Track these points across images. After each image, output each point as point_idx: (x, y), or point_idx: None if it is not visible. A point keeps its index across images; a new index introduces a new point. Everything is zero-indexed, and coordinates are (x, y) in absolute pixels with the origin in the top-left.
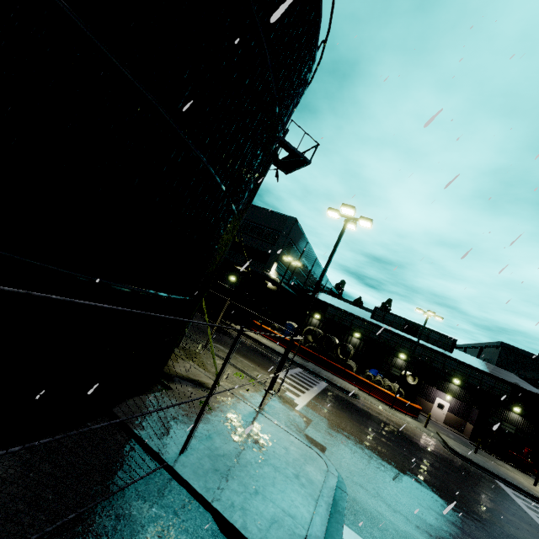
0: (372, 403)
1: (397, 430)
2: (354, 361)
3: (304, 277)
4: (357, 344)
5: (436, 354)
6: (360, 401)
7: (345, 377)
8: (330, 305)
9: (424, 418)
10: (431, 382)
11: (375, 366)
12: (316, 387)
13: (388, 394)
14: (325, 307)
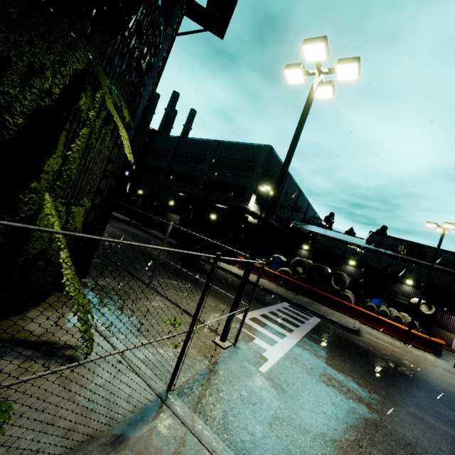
0: (379, 340)
1: (423, 381)
2: (352, 291)
3: (289, 211)
4: (353, 272)
5: (454, 277)
6: (364, 338)
7: (342, 309)
8: (319, 234)
9: (447, 352)
10: (450, 310)
11: (376, 295)
12: (303, 326)
13: (398, 327)
14: (313, 237)
